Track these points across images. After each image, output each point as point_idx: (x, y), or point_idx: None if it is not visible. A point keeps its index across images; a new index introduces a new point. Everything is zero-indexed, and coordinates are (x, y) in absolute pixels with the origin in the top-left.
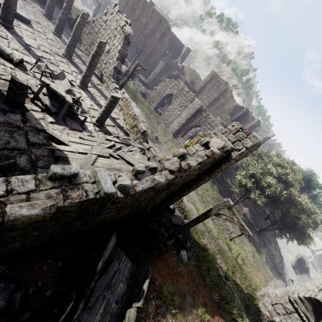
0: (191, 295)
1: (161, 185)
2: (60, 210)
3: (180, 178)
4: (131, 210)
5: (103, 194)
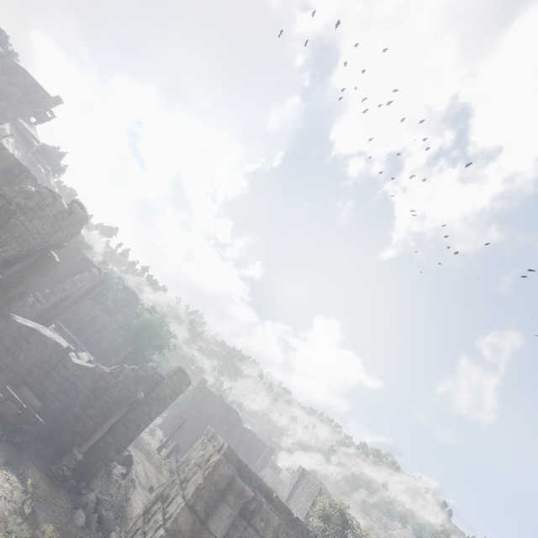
0: (54, 525)
1: (99, 372)
2: (47, 342)
3: (117, 382)
4: (65, 405)
5: (68, 346)
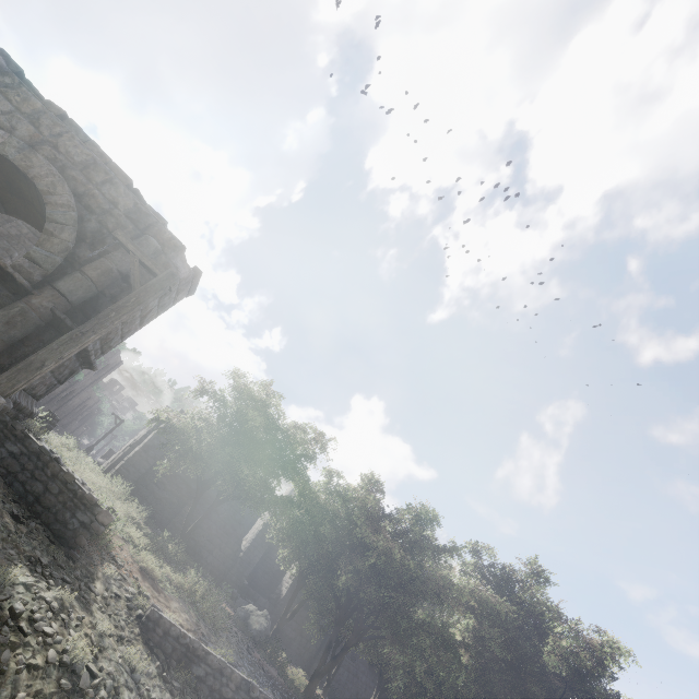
0: None
1: None
2: None
3: None
4: None
5: None
